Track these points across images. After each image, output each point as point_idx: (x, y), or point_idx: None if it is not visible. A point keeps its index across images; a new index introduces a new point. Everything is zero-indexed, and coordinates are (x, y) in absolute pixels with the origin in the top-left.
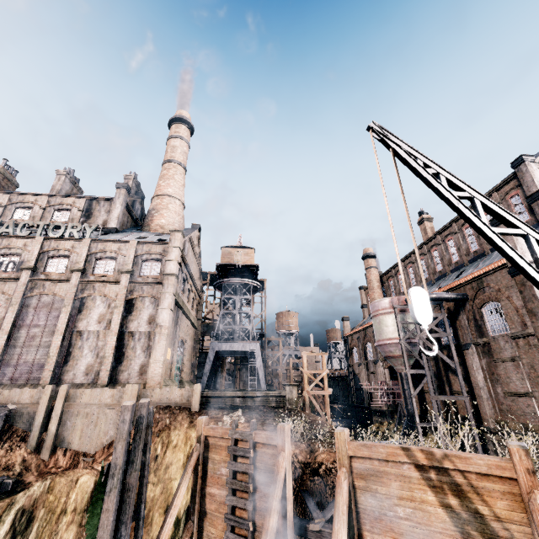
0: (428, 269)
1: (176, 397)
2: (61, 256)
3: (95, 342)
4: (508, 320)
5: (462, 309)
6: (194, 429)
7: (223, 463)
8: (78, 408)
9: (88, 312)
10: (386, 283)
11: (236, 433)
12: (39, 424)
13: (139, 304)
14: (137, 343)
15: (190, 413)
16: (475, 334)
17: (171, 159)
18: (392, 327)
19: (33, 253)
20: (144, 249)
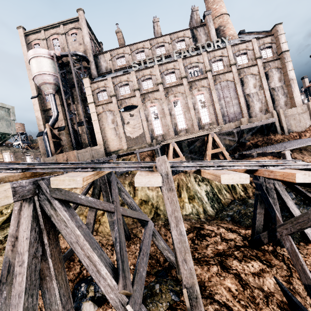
0: None
1: None
2: (218, 60)
3: (257, 97)
4: None
5: None
6: None
7: None
8: (289, 117)
9: (246, 84)
10: None
11: None
12: (278, 126)
13: (270, 73)
14: (278, 92)
15: None
16: None
17: None
18: None
19: (205, 62)
20: (260, 43)
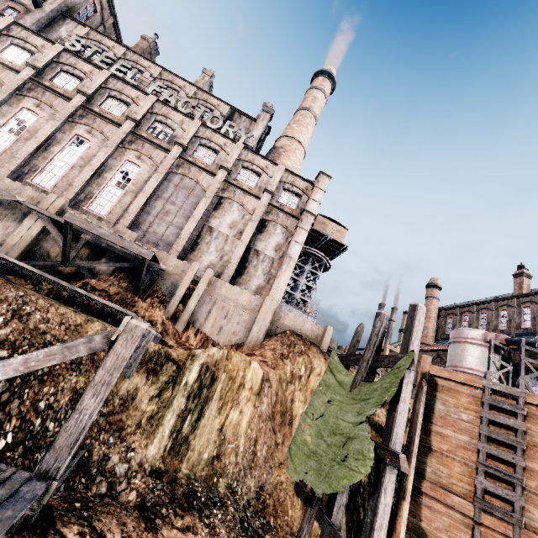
0: (509, 322)
1: (306, 330)
2: (212, 148)
3: (222, 244)
4: None
5: None
6: None
7: (463, 409)
8: (217, 297)
9: (222, 212)
10: (443, 318)
11: (495, 385)
12: (180, 294)
13: (270, 228)
14: (260, 263)
15: (321, 350)
16: None
17: (310, 108)
18: (478, 359)
19: (188, 132)
20: (289, 178)
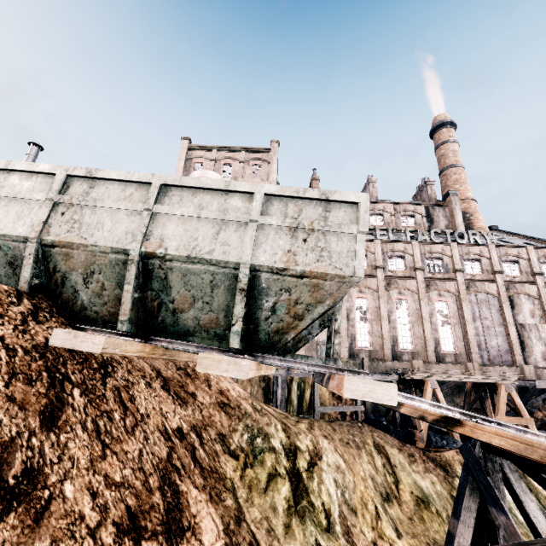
0: None
1: None
2: (473, 259)
3: (537, 333)
4: None
5: None
6: None
7: None
8: None
9: (518, 307)
10: None
11: None
12: None
13: None
14: None
15: None
16: None
17: (457, 164)
18: None
19: (455, 257)
20: (539, 254)
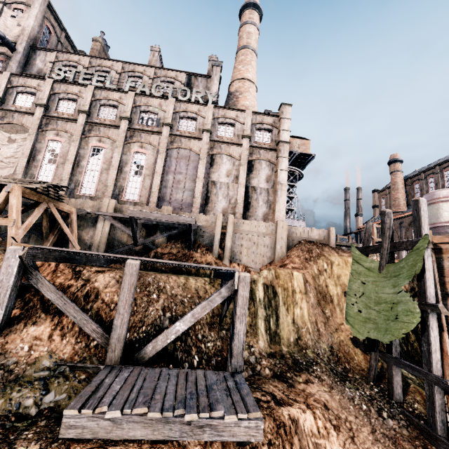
0: None
1: (315, 236)
2: (190, 118)
3: (226, 191)
4: None
5: None
6: (344, 256)
7: None
8: (243, 233)
9: (217, 166)
10: (410, 186)
11: None
12: (217, 240)
13: (257, 165)
14: (259, 196)
15: (331, 247)
16: None
17: (248, 45)
18: None
19: (168, 111)
20: (257, 119)
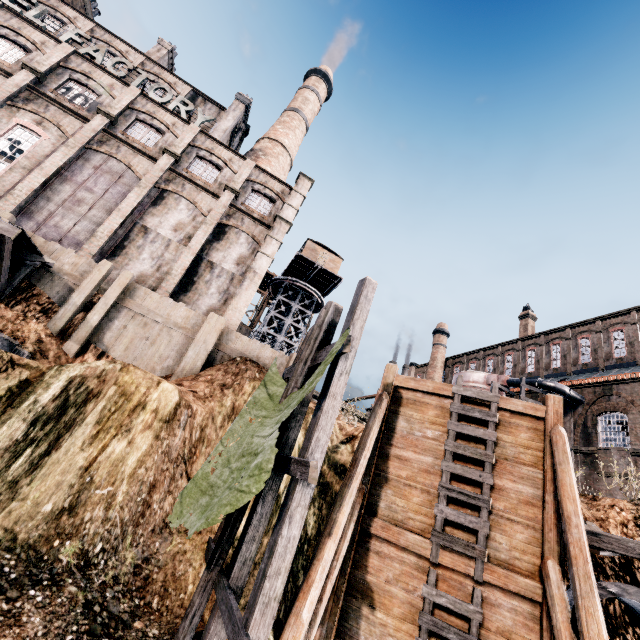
0: (514, 367)
1: (266, 358)
2: (154, 127)
3: (161, 250)
4: (632, 435)
5: (572, 411)
6: None
7: (429, 424)
8: (137, 309)
9: (165, 210)
10: (450, 367)
11: (466, 390)
12: (76, 302)
13: (232, 235)
14: (215, 279)
15: None
16: (579, 441)
17: (299, 110)
18: None
19: (120, 100)
20: (260, 178)
